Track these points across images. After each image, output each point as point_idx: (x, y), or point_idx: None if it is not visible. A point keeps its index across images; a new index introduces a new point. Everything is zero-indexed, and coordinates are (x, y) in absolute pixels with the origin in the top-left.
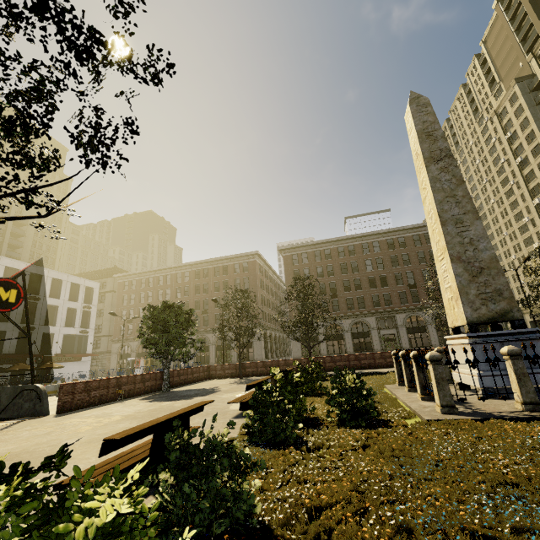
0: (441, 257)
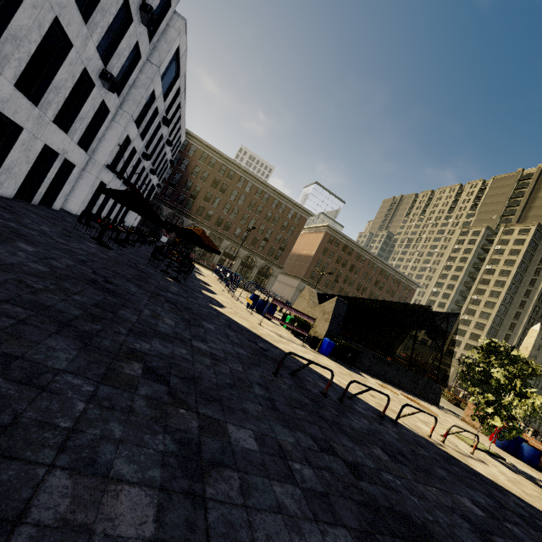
0: None
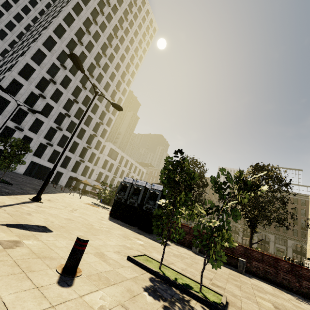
0: (309, 235)
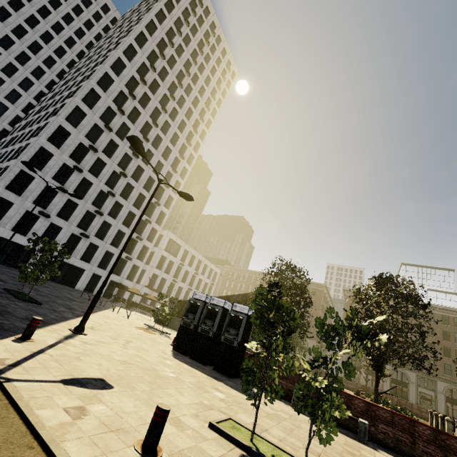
0: None
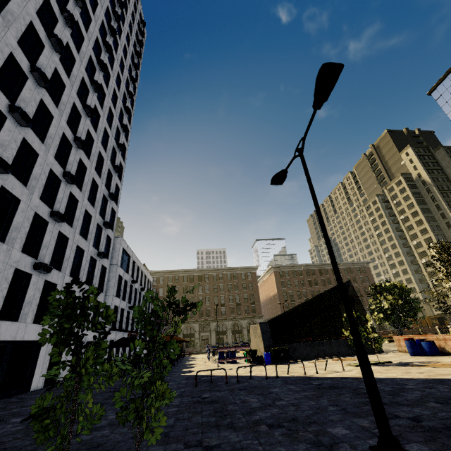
0: None
